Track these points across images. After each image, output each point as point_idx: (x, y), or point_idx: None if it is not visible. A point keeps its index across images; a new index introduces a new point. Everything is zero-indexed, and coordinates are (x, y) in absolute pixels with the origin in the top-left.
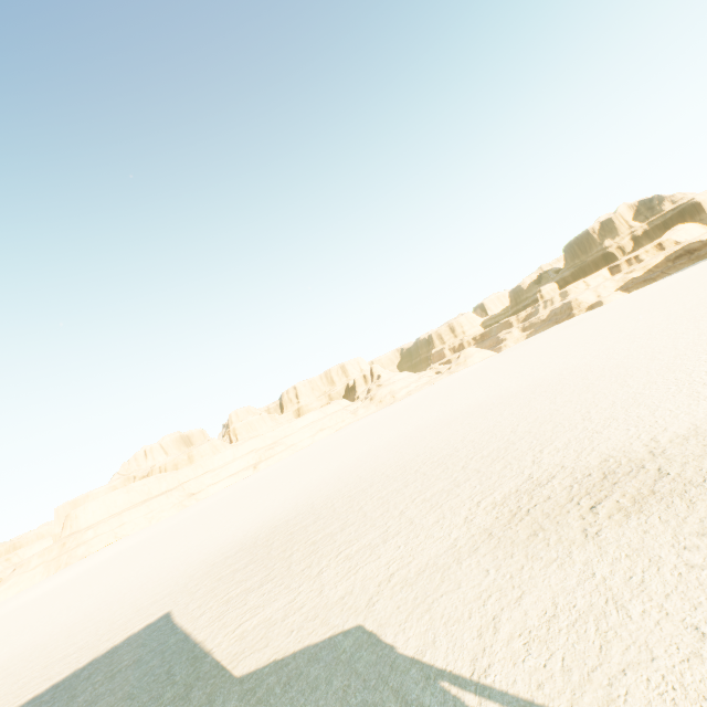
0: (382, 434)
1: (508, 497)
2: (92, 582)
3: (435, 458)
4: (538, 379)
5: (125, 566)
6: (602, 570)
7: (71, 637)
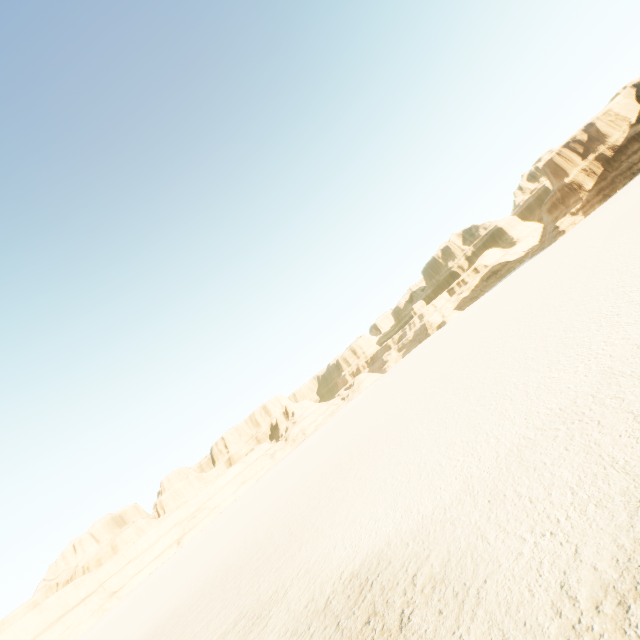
0: (264, 500)
1: None
2: None
3: (244, 561)
4: (355, 439)
5: None
6: None
7: None
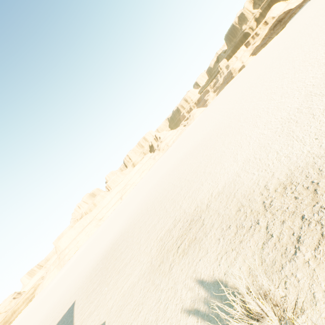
0: (158, 174)
1: (165, 234)
2: (68, 275)
3: (161, 198)
4: (207, 133)
5: (77, 265)
6: (163, 297)
7: (53, 313)
